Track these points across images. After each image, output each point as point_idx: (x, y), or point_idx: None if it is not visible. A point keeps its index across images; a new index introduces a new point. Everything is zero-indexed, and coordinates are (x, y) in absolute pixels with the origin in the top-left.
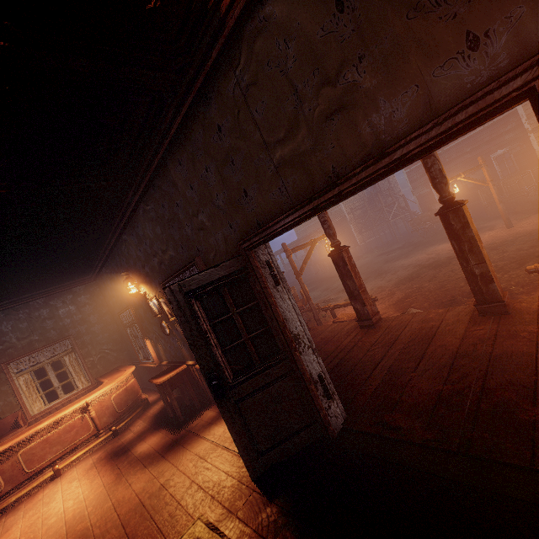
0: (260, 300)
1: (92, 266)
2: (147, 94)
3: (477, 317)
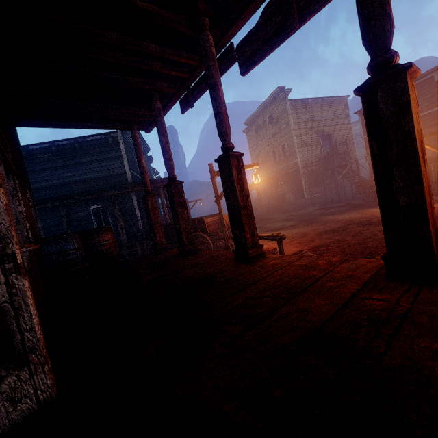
0: None
1: None
2: None
3: (383, 278)
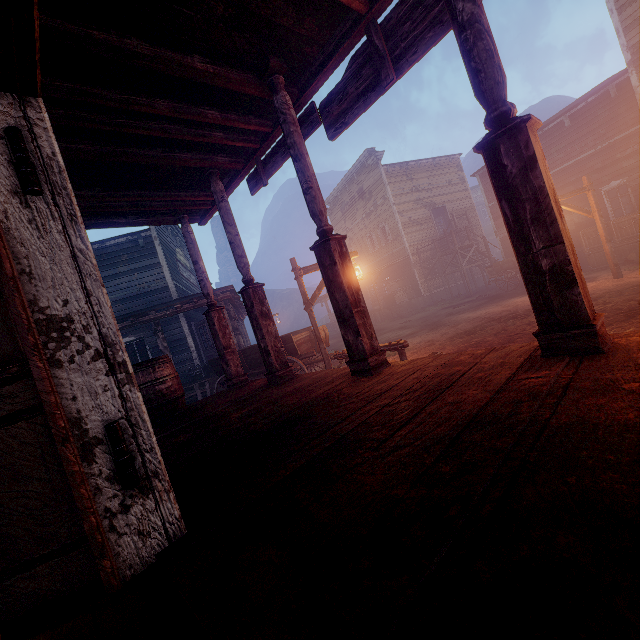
0: None
1: None
2: None
3: (539, 358)
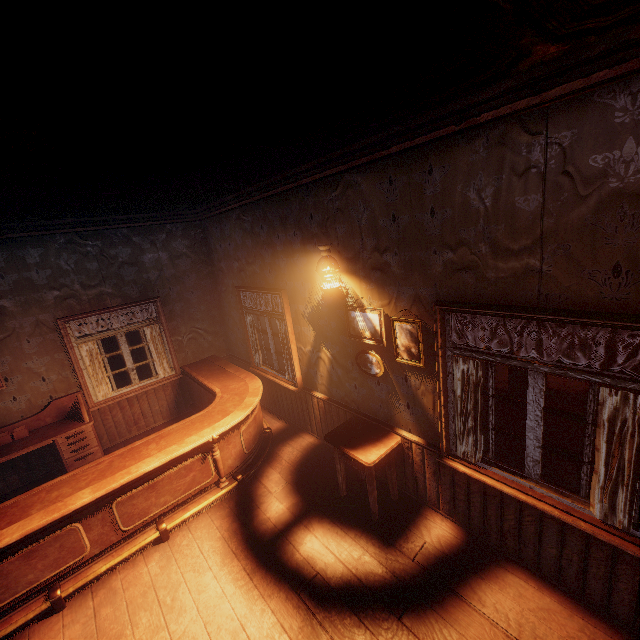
0: None
1: (214, 200)
2: None
3: None
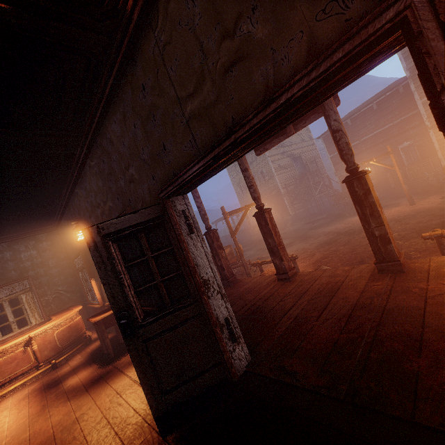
0: (175, 246)
1: (53, 216)
2: (79, 53)
3: (377, 274)
